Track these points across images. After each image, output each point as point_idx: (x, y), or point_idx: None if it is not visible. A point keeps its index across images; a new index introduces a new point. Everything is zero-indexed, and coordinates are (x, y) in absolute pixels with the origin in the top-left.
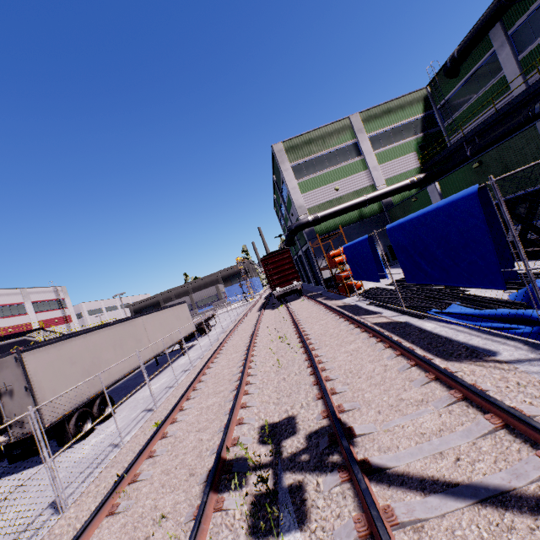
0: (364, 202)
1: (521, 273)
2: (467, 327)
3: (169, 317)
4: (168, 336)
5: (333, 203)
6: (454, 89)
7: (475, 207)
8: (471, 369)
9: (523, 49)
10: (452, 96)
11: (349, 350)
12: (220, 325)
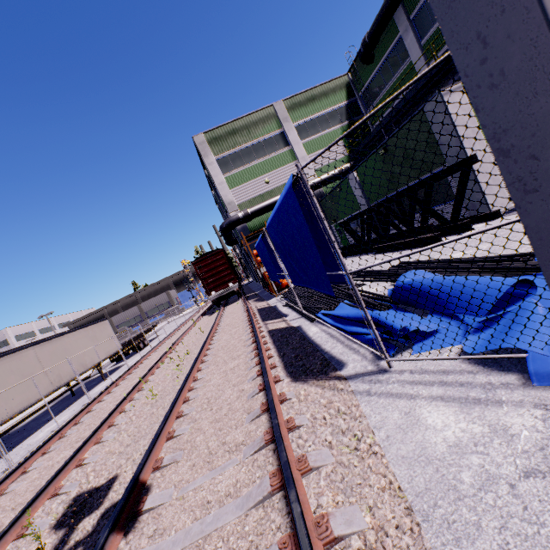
0: None
1: (344, 277)
2: (340, 331)
3: (79, 340)
4: (77, 362)
5: (265, 197)
6: (371, 75)
7: (295, 201)
8: (307, 392)
9: (424, 34)
10: (371, 83)
11: (227, 369)
12: (161, 337)
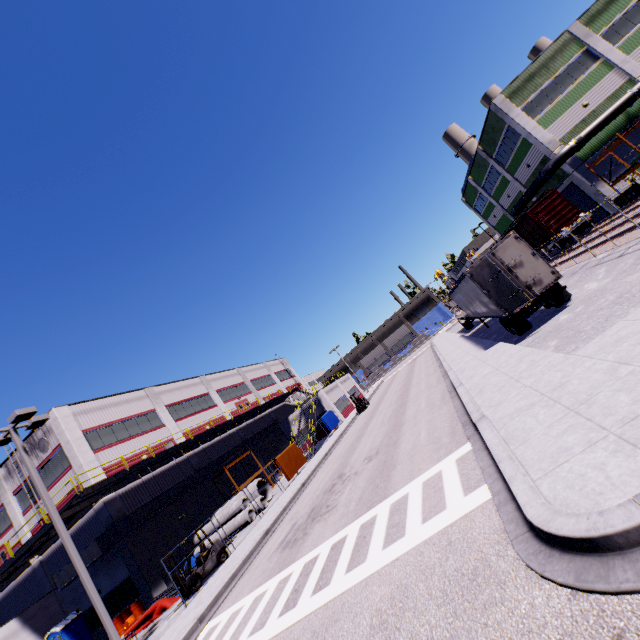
0: (632, 97)
1: None
2: None
3: None
4: None
5: (587, 121)
6: None
7: None
8: None
9: None
10: None
11: None
12: None
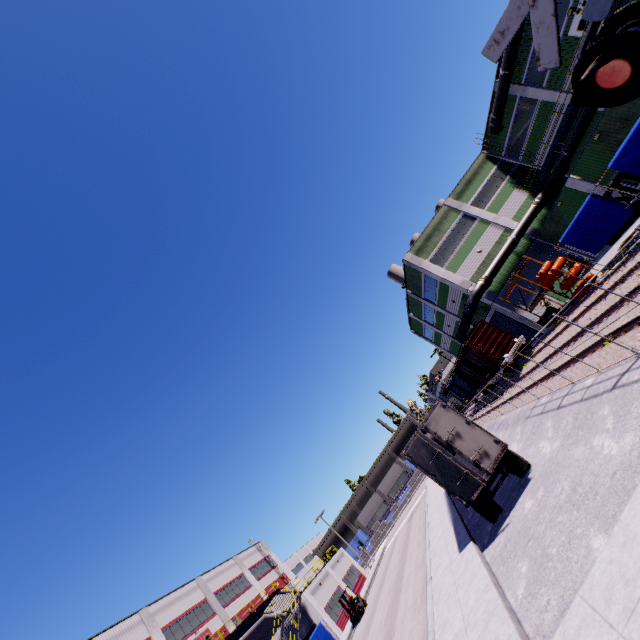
0: (513, 241)
1: None
2: None
3: None
4: None
5: (486, 263)
6: (506, 136)
7: None
8: None
9: (541, 81)
10: (509, 141)
11: None
12: None
